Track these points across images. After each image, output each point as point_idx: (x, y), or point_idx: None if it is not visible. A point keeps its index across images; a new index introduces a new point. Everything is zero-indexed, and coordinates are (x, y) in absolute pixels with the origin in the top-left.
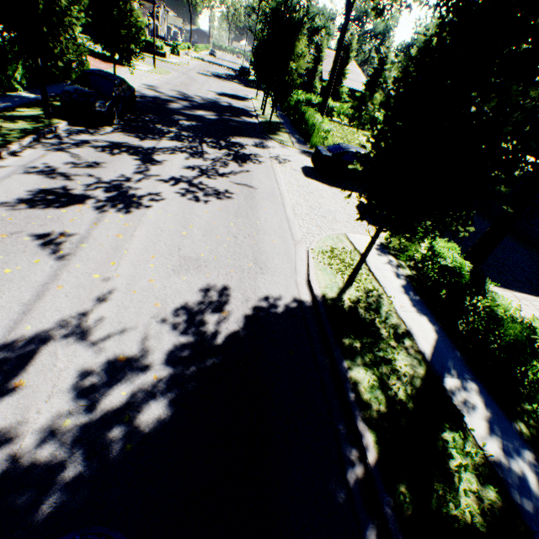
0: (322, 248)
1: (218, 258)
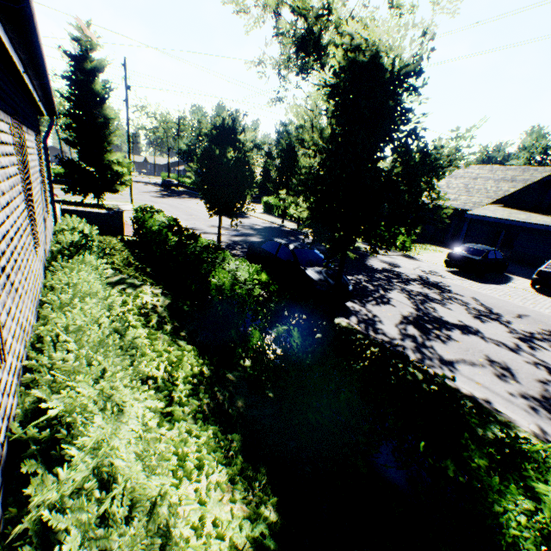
0: None
1: None
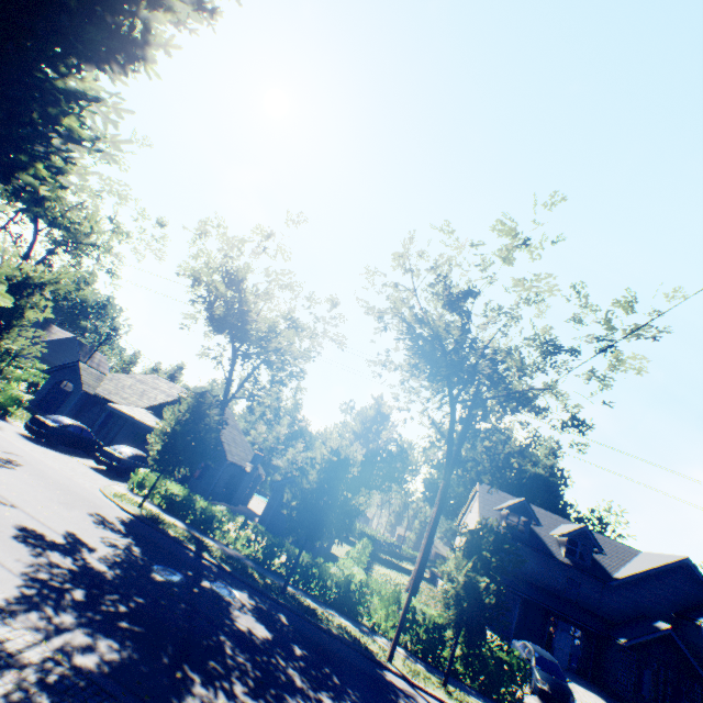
0: (112, 493)
1: (77, 502)
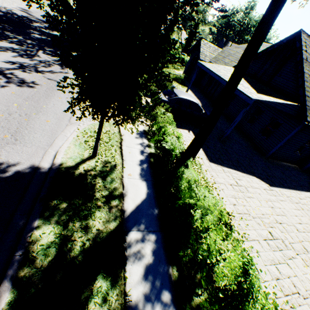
0: (90, 129)
1: None
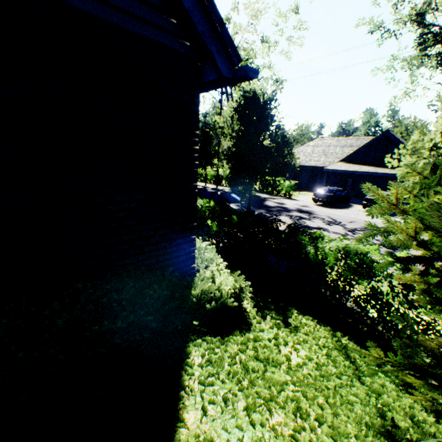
0: None
1: None
